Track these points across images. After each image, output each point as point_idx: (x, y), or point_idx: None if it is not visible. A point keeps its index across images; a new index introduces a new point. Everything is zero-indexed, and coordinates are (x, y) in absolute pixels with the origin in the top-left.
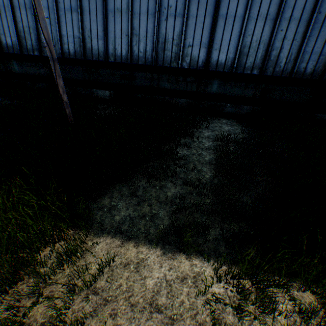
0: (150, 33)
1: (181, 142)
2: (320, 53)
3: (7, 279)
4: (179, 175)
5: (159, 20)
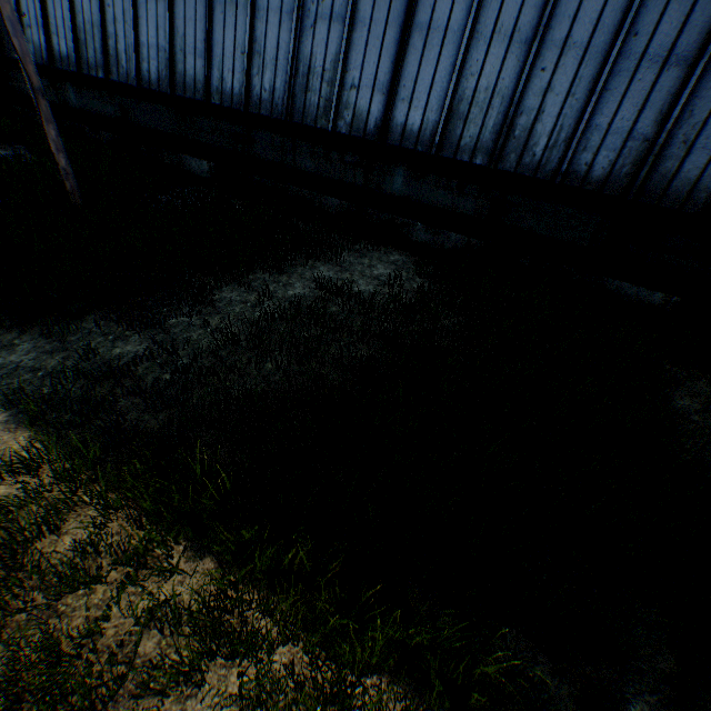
0: (283, 53)
1: (248, 278)
2: (628, 134)
3: None
4: (170, 329)
5: (300, 27)
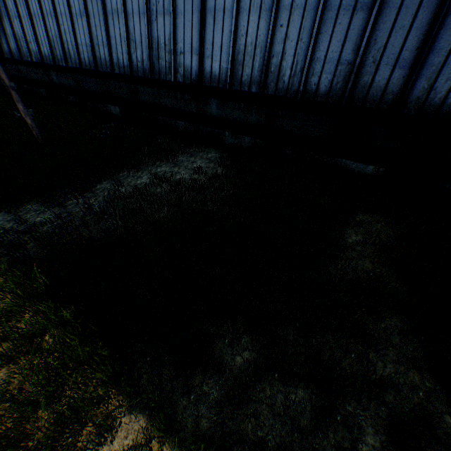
0: (144, 38)
1: (119, 175)
2: (338, 61)
3: None
4: (68, 206)
5: (150, 21)
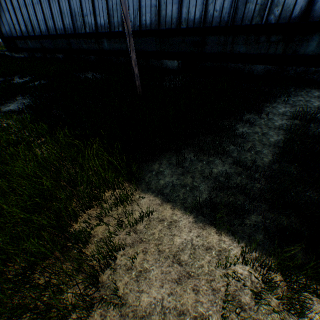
0: None
1: (243, 118)
2: None
3: (85, 204)
4: (230, 154)
5: None
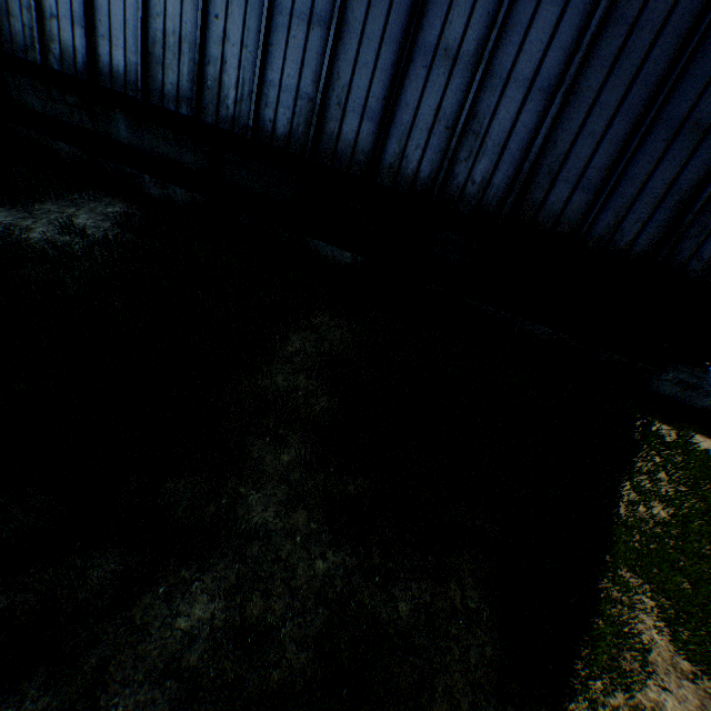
0: None
1: None
2: (297, 93)
3: None
4: None
5: None
